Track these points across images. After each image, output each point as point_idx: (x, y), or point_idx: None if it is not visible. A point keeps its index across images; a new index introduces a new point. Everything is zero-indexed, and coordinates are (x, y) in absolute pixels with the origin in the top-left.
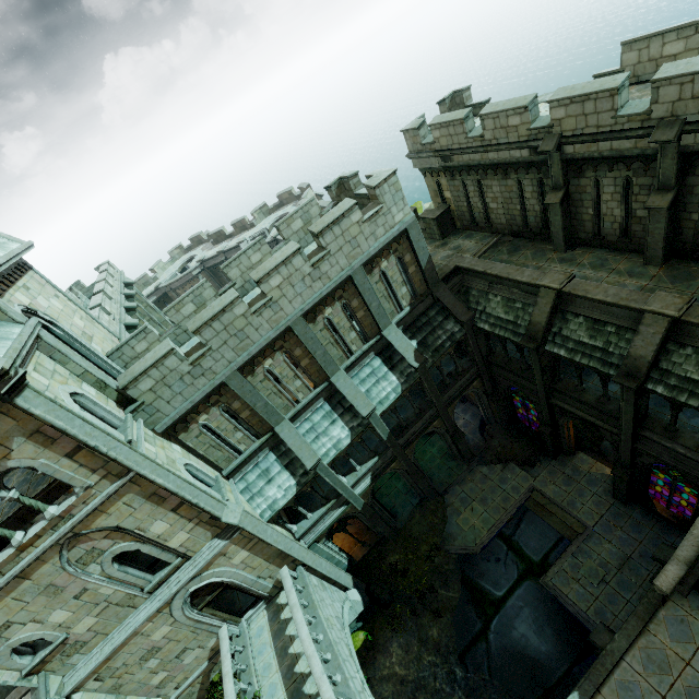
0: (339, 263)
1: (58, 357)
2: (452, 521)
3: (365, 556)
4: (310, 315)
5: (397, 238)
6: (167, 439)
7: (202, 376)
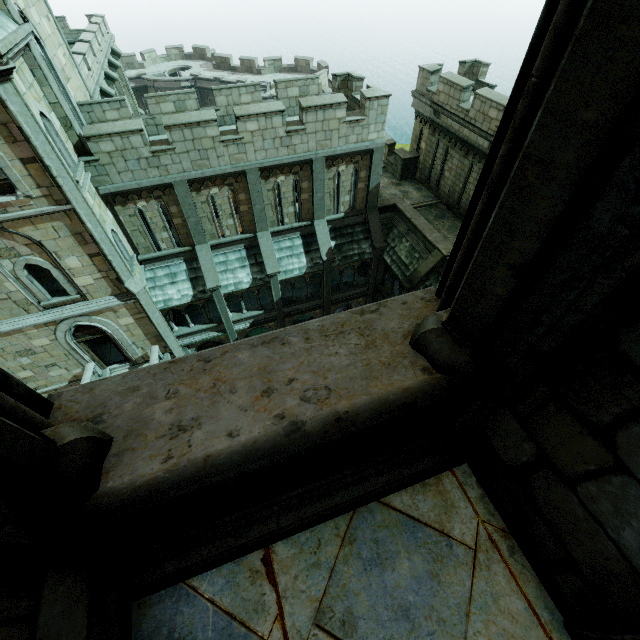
0: (308, 144)
1: (38, 75)
2: None
3: None
4: (266, 172)
5: (362, 153)
6: (105, 203)
7: (157, 168)
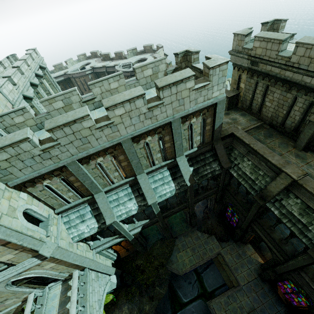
0: (166, 112)
1: None
2: (174, 254)
3: (126, 256)
4: (137, 138)
5: (208, 106)
6: (18, 189)
7: (49, 159)
